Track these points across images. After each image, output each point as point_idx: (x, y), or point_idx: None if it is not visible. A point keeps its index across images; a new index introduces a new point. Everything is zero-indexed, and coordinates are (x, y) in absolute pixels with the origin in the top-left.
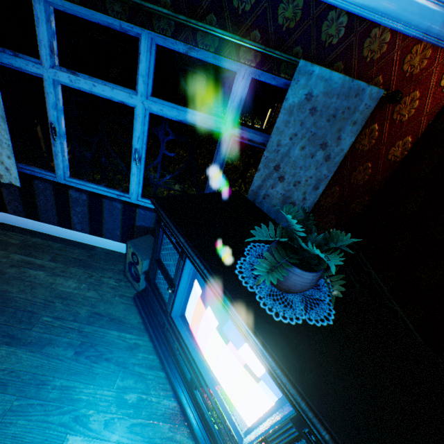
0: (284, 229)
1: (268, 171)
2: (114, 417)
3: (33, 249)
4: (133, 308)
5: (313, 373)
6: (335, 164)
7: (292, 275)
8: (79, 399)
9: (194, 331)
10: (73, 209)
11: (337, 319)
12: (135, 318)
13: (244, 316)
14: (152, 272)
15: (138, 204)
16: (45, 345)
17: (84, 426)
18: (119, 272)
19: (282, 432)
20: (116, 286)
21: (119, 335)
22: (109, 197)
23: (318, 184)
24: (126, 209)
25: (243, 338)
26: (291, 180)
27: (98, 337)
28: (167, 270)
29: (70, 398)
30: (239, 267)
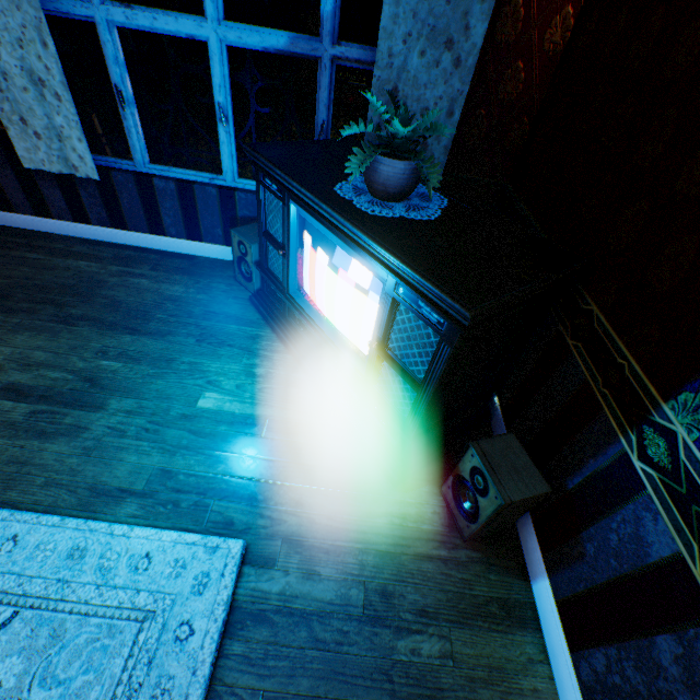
0: (376, 127)
1: (385, 99)
2: (245, 383)
3: (129, 261)
4: (250, 308)
5: (398, 238)
6: (469, 70)
7: (384, 167)
8: (208, 371)
9: (313, 297)
10: (162, 207)
11: (441, 218)
12: (254, 316)
13: (338, 211)
14: (263, 253)
15: (236, 187)
16: (166, 335)
17: (217, 387)
18: (229, 278)
19: (383, 312)
20: (228, 291)
21: (239, 328)
22: (201, 183)
23: (452, 108)
24: (223, 196)
25: (347, 249)
26: (416, 109)
27: (217, 330)
28: (276, 240)
29: (200, 370)
30: (340, 187)
